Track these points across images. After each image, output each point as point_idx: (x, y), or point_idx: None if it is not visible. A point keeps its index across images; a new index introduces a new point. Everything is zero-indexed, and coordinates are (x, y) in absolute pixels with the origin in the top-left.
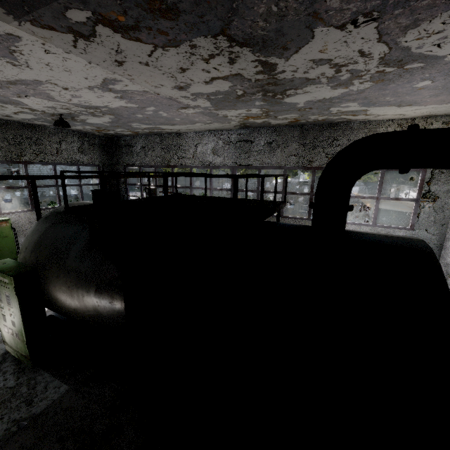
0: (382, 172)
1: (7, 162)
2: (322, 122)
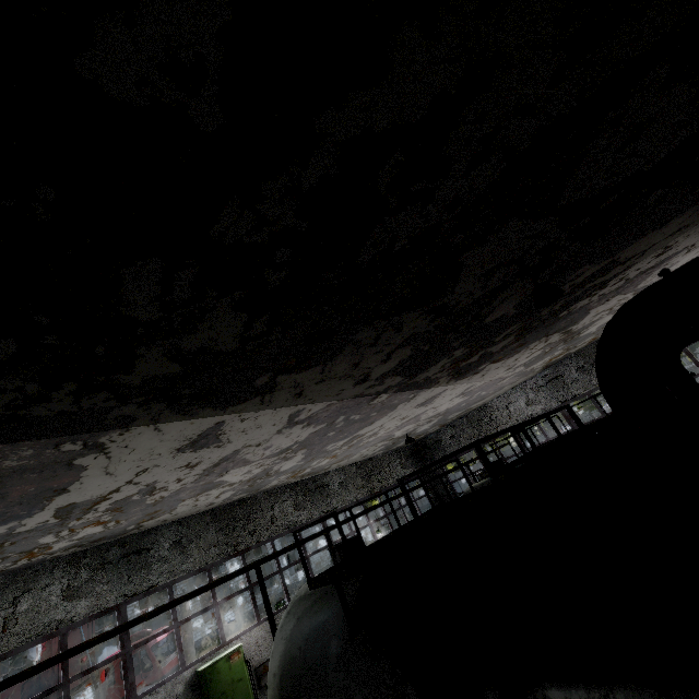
0: None
1: (368, 496)
2: None
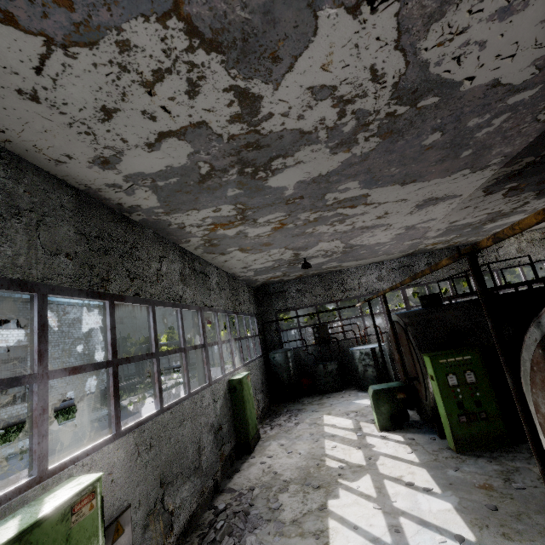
0: (520, 268)
1: (231, 312)
2: (465, 243)
